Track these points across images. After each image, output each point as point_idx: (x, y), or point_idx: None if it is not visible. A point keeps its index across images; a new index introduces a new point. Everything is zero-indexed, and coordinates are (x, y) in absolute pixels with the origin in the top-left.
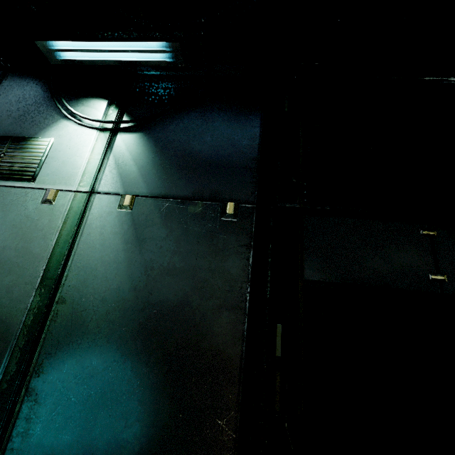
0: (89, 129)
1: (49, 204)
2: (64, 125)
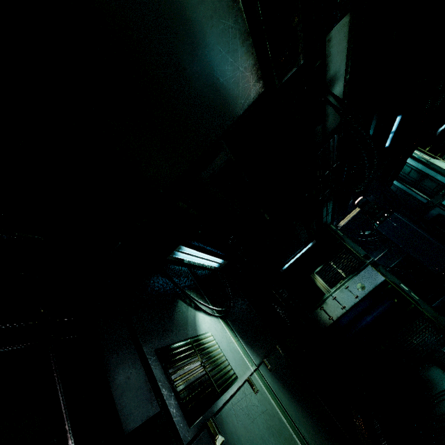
0: (215, 317)
1: (258, 391)
2: (202, 317)
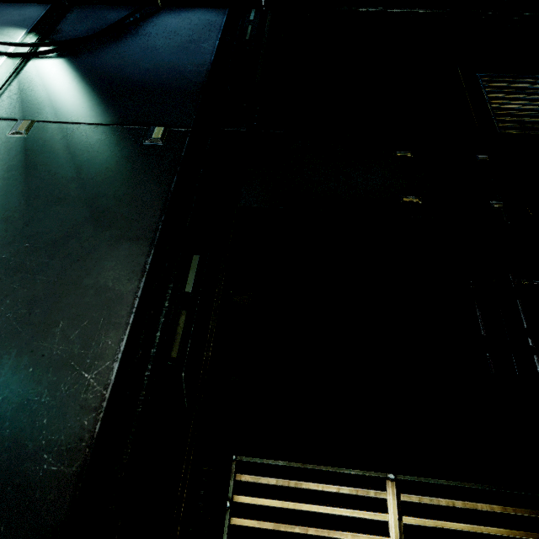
0: None
1: None
2: None
